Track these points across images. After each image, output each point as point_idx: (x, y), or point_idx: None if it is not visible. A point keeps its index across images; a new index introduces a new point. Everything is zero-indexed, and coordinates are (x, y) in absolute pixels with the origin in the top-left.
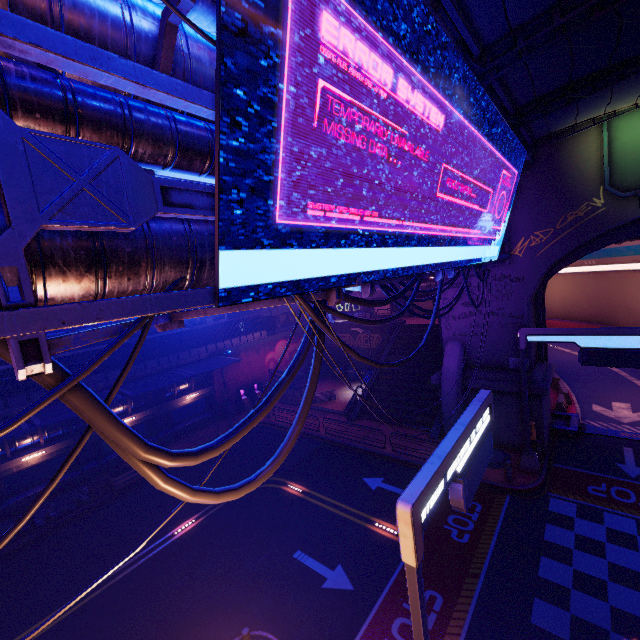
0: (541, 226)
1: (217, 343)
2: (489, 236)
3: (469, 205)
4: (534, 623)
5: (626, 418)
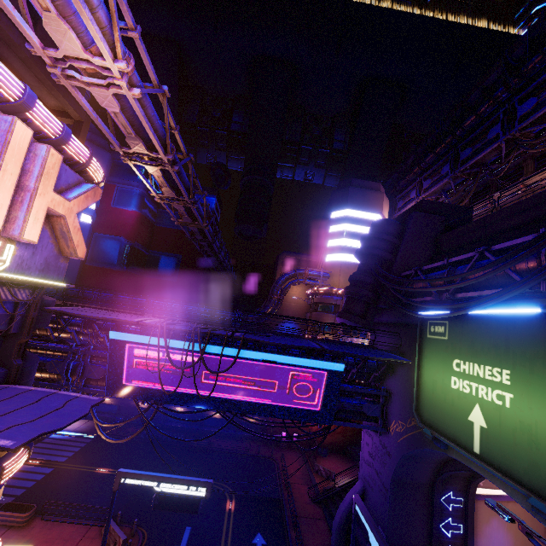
0: (401, 417)
1: None
2: (295, 405)
3: (244, 386)
4: None
5: None
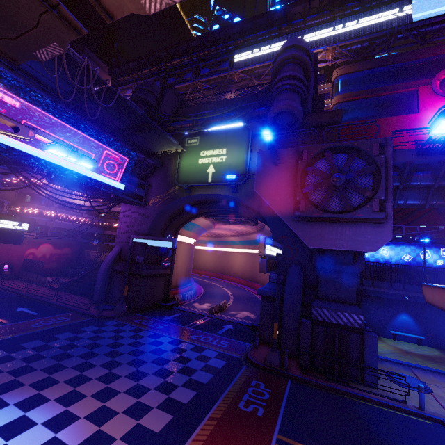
0: (160, 194)
1: None
2: (101, 177)
3: None
4: (22, 344)
5: (201, 307)
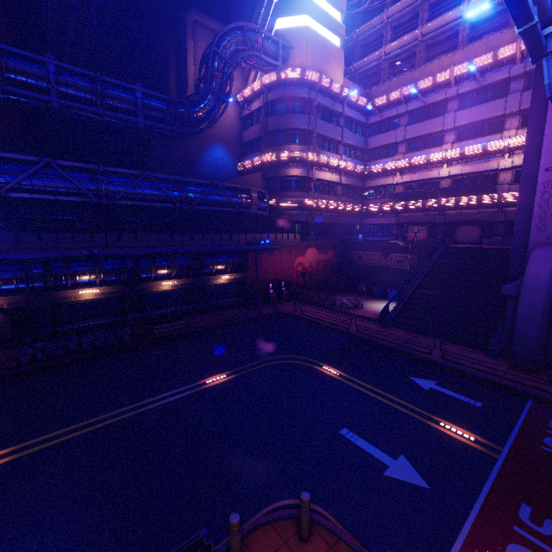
0: None
1: (255, 234)
2: None
3: None
4: None
5: None
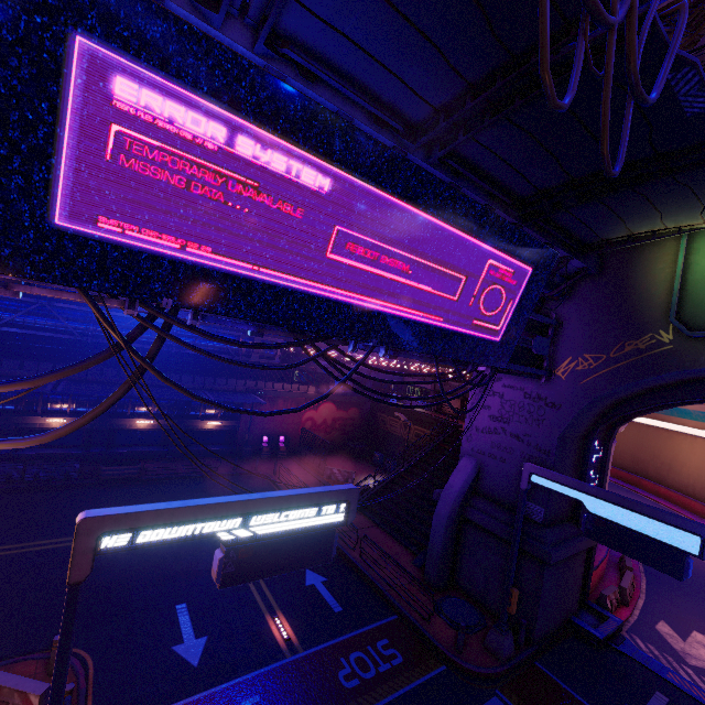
0: (593, 349)
1: (258, 381)
2: (474, 332)
3: (409, 283)
4: None
5: (697, 659)
